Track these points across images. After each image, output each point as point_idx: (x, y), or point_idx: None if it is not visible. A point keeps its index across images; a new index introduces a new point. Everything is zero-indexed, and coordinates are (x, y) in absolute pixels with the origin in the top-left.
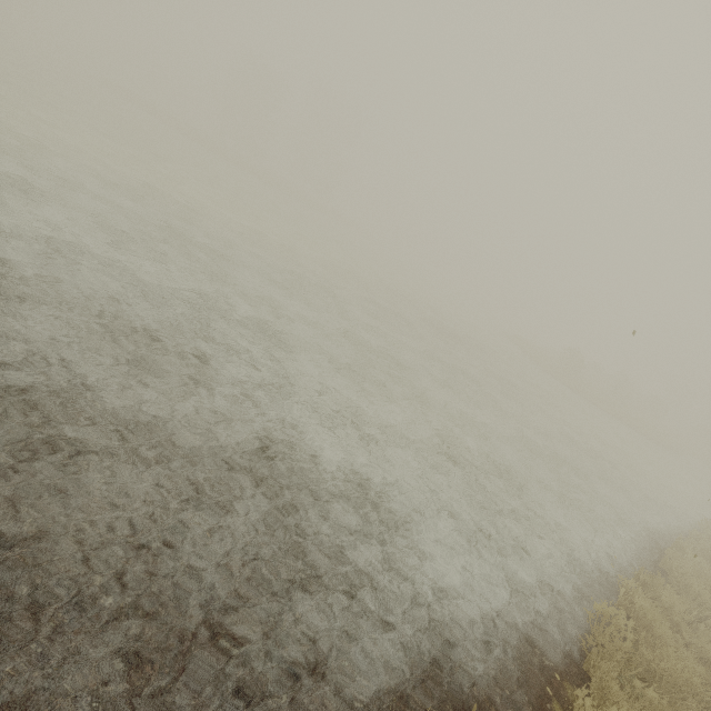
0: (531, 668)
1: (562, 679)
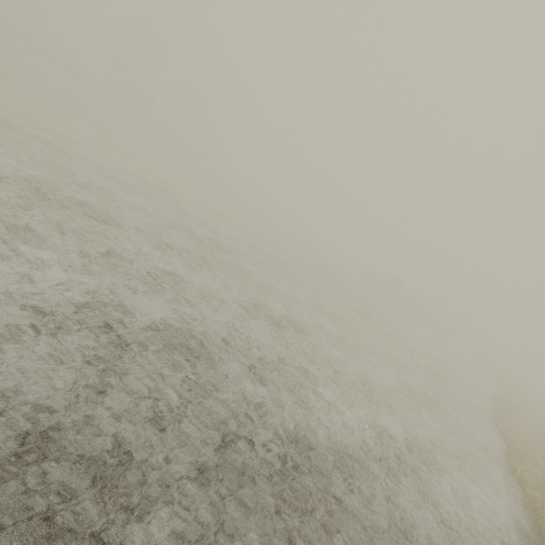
0: (528, 541)
1: (538, 542)
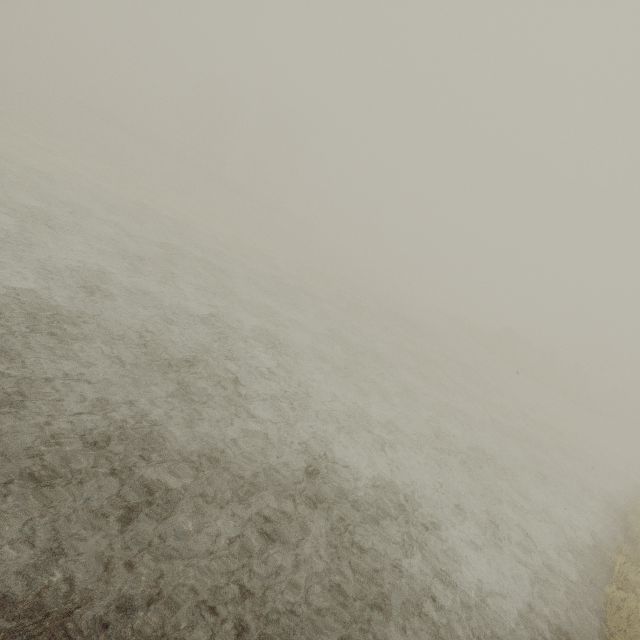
0: None
1: None
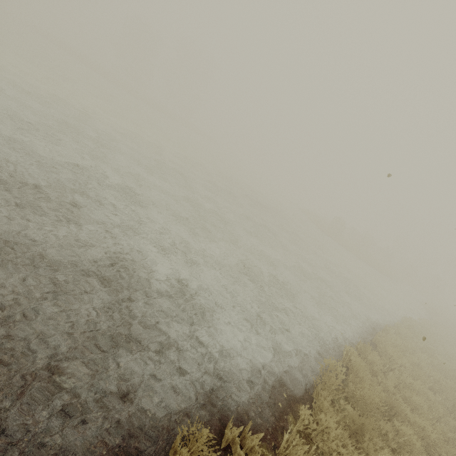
0: (278, 396)
1: (298, 402)
